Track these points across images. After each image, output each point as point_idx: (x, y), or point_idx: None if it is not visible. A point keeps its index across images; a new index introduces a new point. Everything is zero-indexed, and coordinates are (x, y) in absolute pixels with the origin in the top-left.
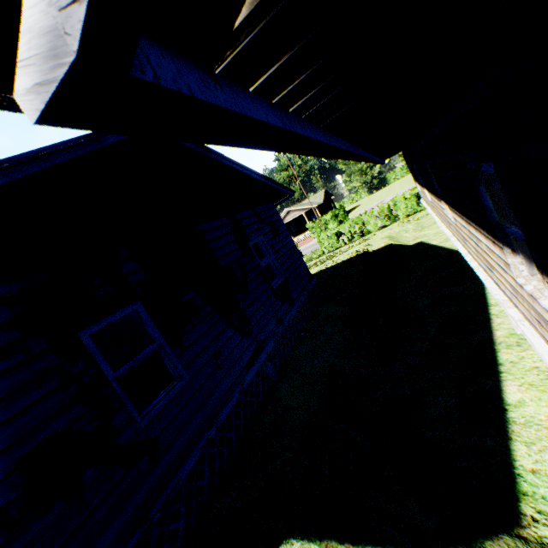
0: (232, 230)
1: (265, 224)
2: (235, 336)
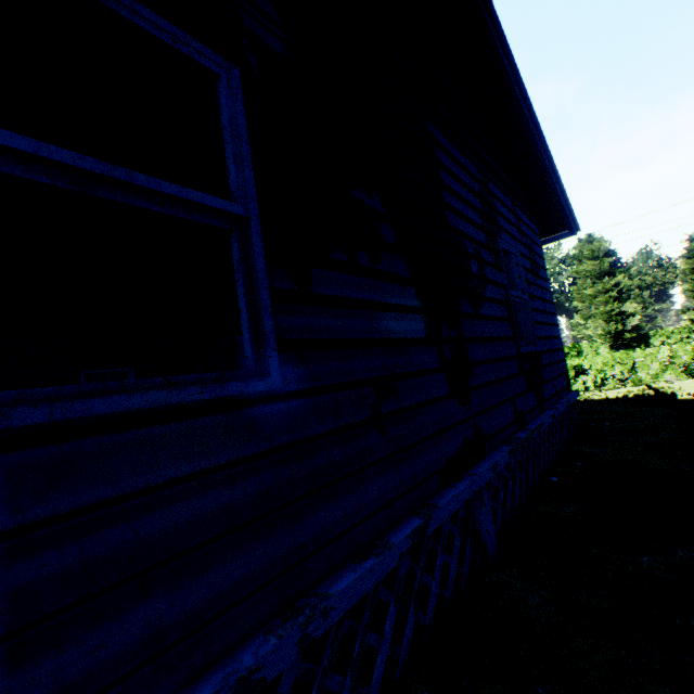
0: (479, 194)
1: (524, 242)
2: (435, 377)
